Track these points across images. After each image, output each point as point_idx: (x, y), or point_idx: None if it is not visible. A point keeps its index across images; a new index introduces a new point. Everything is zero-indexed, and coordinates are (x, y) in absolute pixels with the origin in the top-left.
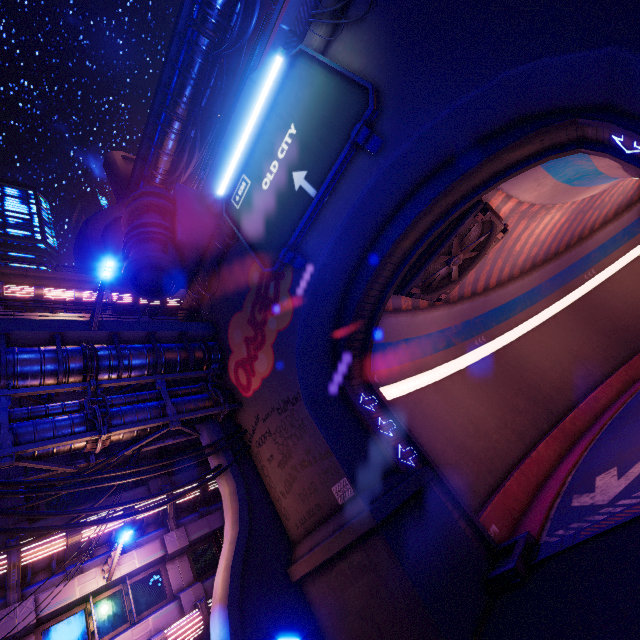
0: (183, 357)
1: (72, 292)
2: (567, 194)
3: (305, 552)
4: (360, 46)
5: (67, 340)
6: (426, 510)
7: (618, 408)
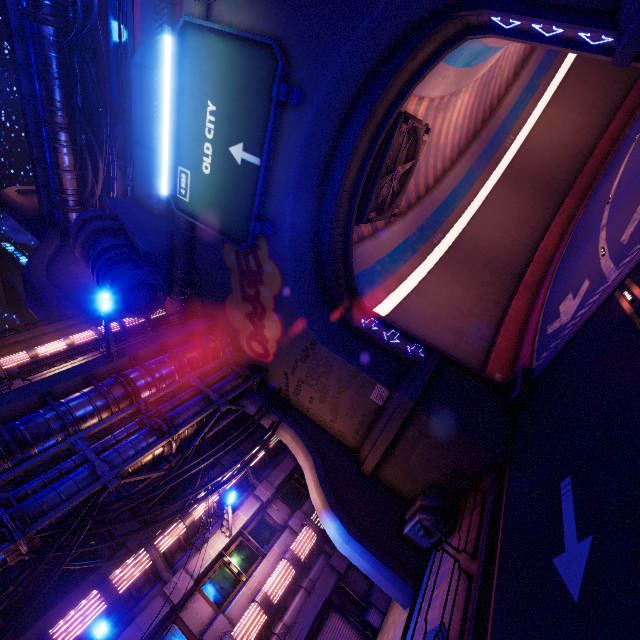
0: (200, 352)
1: (62, 341)
2: (469, 76)
3: (368, 451)
4: (243, 0)
5: (97, 378)
6: (446, 382)
7: (563, 249)
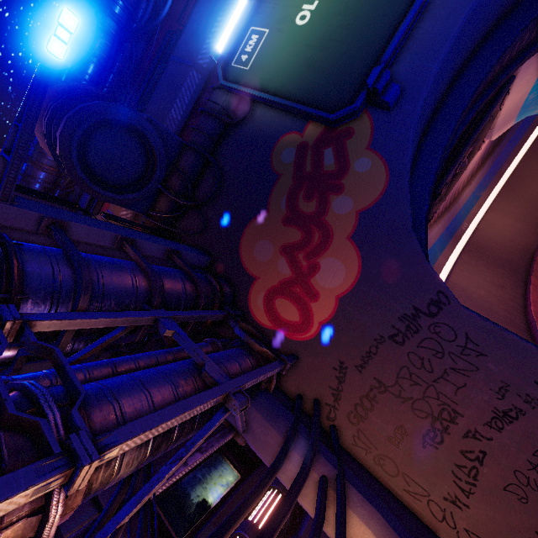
0: (187, 285)
1: None
2: (508, 118)
3: None
4: None
5: None
6: None
7: None
